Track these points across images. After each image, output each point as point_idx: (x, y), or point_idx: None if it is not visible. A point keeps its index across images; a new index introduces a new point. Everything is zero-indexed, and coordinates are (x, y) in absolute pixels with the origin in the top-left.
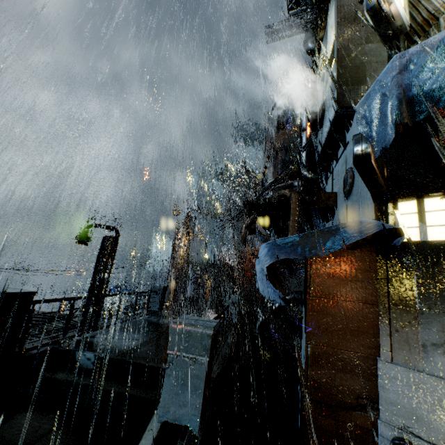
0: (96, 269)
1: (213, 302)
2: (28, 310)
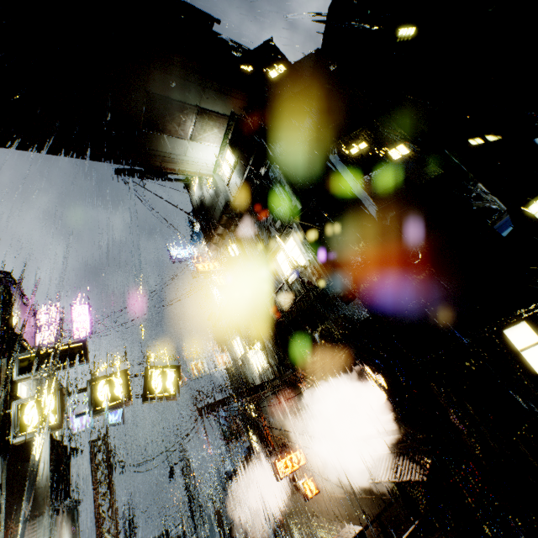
0: (188, 492)
1: None
2: (169, 536)
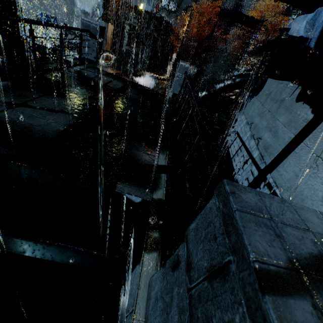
0: None
1: (147, 59)
2: None
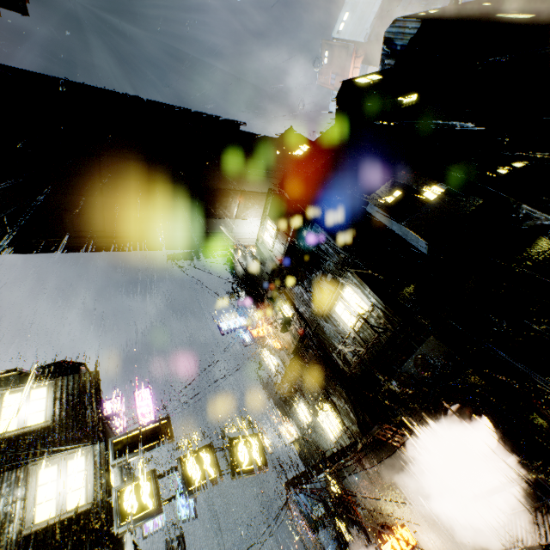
0: None
1: None
2: None
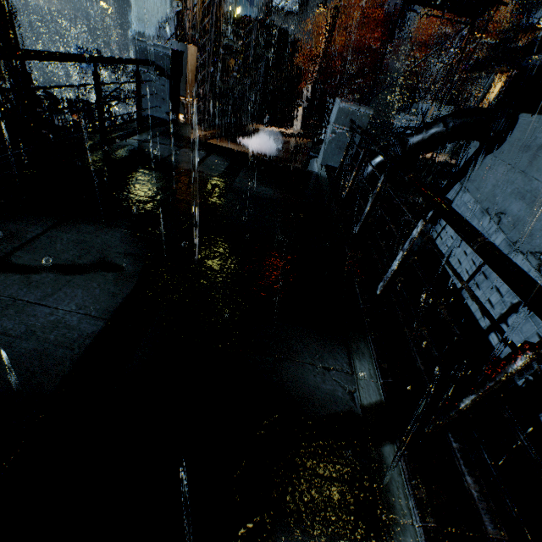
0: None
1: (257, 102)
2: None
